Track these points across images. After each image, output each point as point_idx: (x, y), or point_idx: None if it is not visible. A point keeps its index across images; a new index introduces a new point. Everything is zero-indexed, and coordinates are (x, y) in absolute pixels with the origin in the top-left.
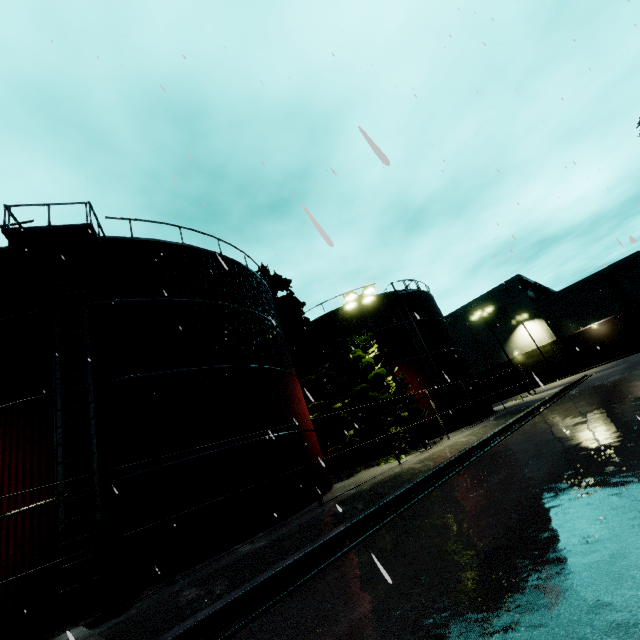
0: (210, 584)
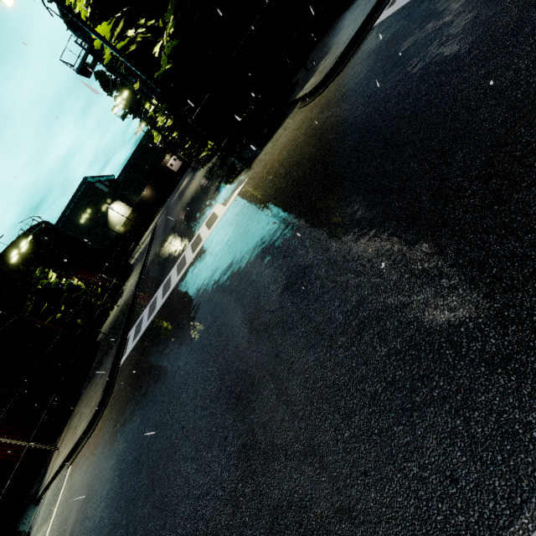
0: (107, 355)
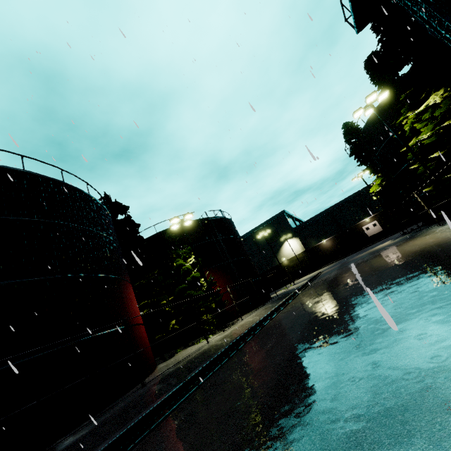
0: None
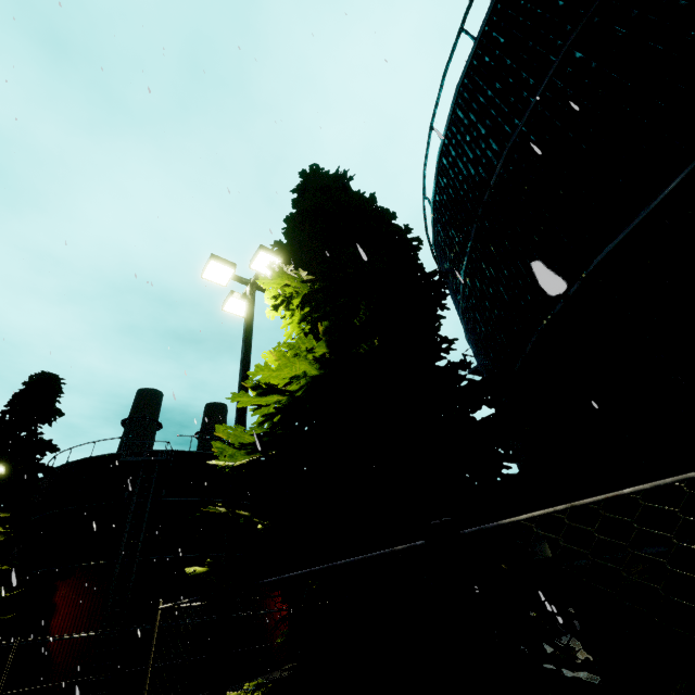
0: None
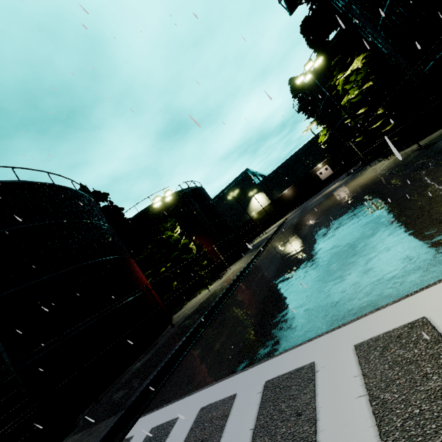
0: (129, 385)
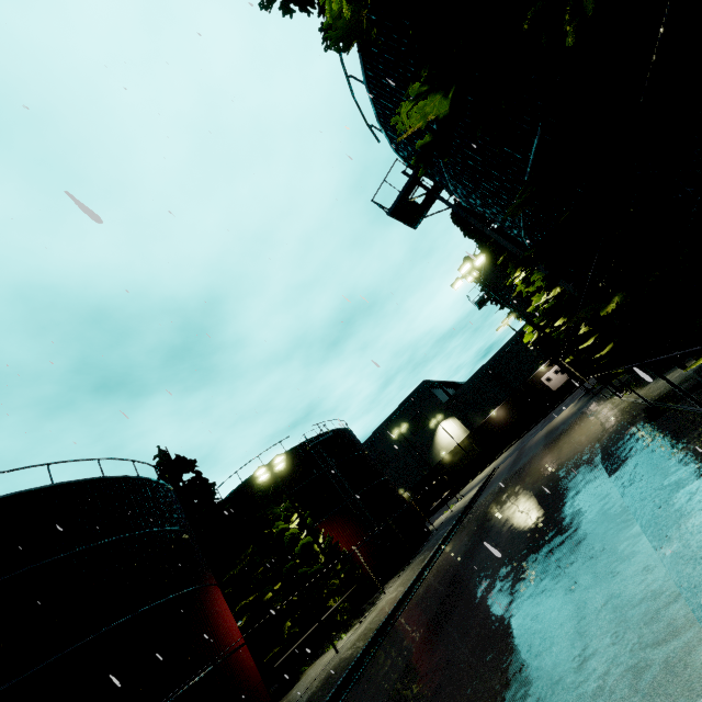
0: None
